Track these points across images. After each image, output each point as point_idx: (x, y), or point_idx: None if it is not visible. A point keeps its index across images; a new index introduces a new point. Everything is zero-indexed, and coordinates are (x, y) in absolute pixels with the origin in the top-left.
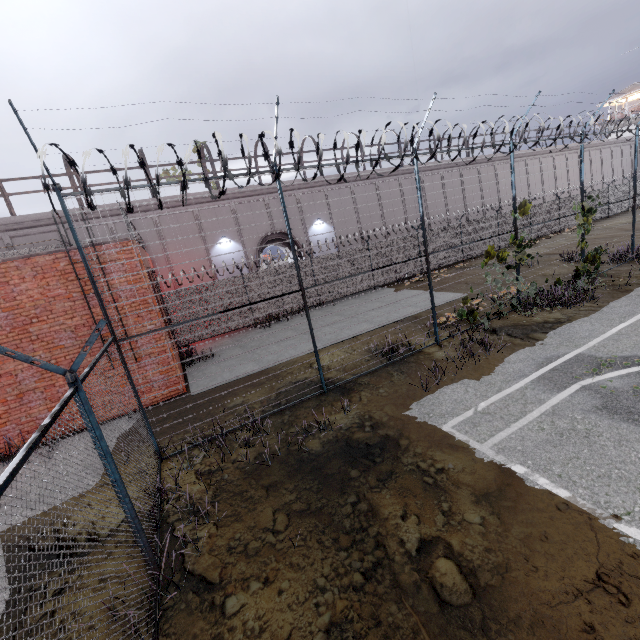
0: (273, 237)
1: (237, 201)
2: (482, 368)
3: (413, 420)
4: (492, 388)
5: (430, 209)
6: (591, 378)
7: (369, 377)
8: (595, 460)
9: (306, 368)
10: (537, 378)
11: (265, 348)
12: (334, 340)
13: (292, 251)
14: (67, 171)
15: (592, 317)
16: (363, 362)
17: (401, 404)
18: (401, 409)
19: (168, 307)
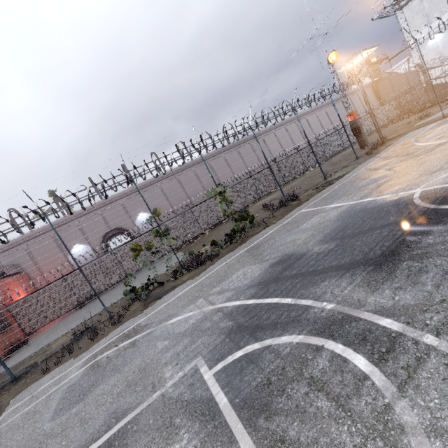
0: (112, 233)
1: (79, 219)
2: (92, 344)
3: (4, 408)
4: (67, 368)
5: (222, 180)
6: (107, 352)
7: (47, 360)
8: (1, 445)
9: (42, 353)
10: (92, 354)
11: (56, 331)
12: (87, 318)
13: None
14: None
15: (194, 277)
16: (65, 343)
17: (21, 390)
18: (15, 396)
19: (14, 312)
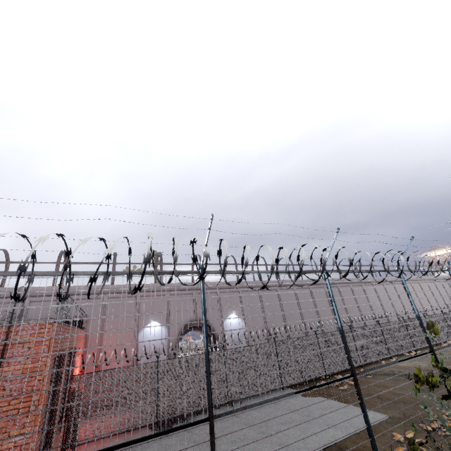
0: (194, 324)
1: (172, 293)
2: None
3: None
4: None
5: (320, 313)
6: None
7: None
8: None
9: None
10: None
11: None
12: None
13: (205, 360)
14: (58, 260)
15: None
16: None
17: None
18: None
19: (73, 392)
